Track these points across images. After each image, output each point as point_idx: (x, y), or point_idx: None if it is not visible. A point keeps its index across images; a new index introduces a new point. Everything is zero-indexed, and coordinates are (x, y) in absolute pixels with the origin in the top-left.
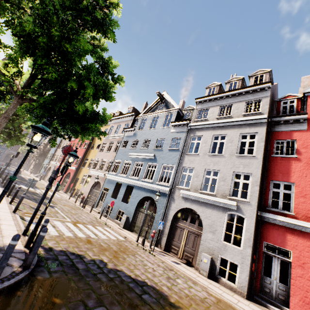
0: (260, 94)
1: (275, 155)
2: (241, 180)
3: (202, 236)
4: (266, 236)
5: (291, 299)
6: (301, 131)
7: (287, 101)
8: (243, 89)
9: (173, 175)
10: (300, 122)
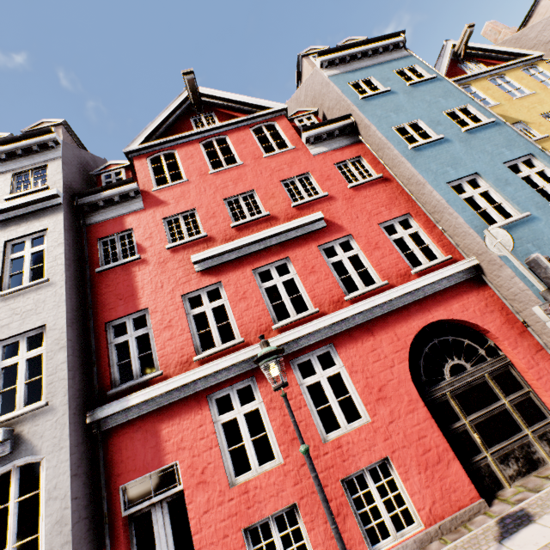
0: (42, 155)
1: (103, 267)
2: (23, 354)
3: None
4: (121, 468)
5: None
6: (137, 212)
7: (111, 173)
8: None
9: None
10: (132, 199)
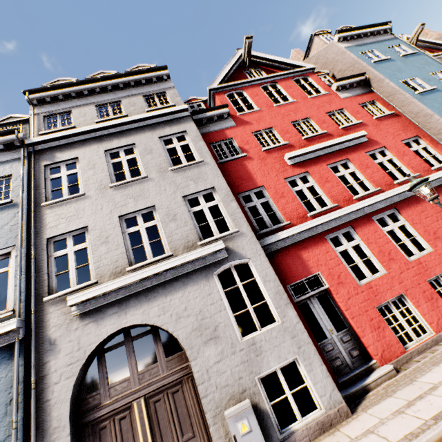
0: (160, 84)
1: (223, 160)
2: (204, 204)
3: (194, 372)
4: (284, 276)
5: (366, 339)
6: (231, 127)
7: (194, 105)
8: (130, 77)
9: (19, 273)
10: (224, 119)
